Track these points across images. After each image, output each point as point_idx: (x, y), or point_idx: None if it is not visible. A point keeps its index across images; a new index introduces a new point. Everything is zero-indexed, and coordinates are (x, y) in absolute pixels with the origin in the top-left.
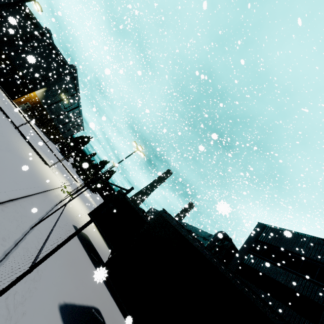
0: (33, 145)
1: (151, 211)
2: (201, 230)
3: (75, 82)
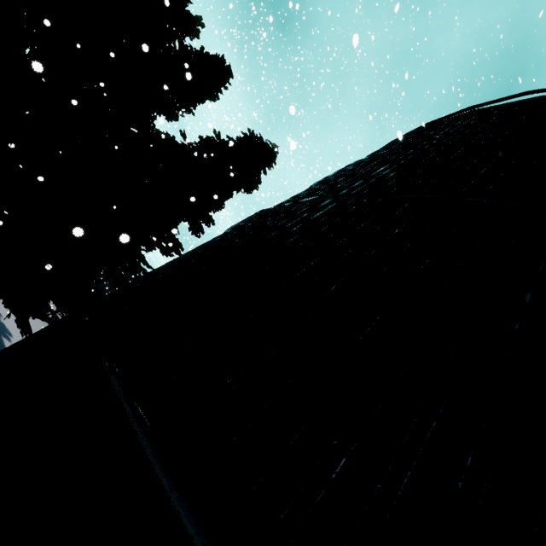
0: None
1: None
2: None
3: None
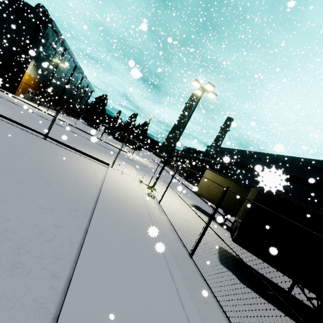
0: (75, 146)
1: (210, 150)
2: (307, 159)
3: (56, 32)
